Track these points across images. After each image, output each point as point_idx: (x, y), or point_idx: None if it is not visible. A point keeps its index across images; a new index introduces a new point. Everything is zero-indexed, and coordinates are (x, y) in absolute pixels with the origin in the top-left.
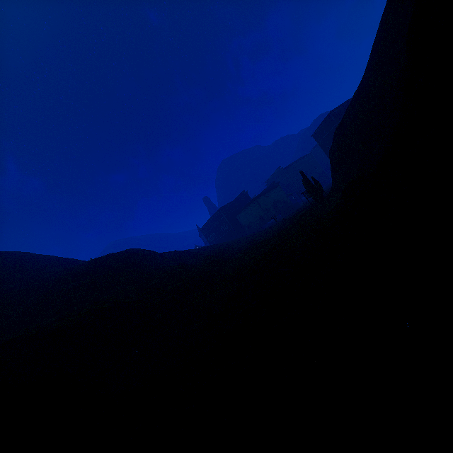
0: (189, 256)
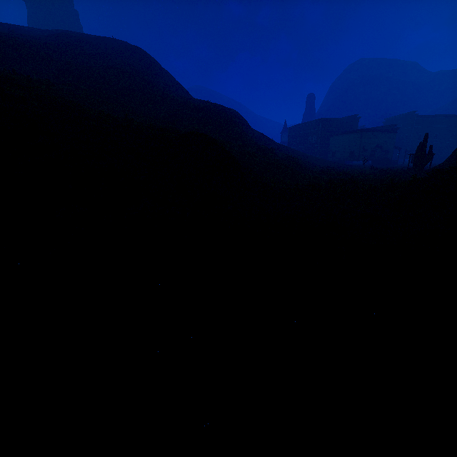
0: (272, 146)
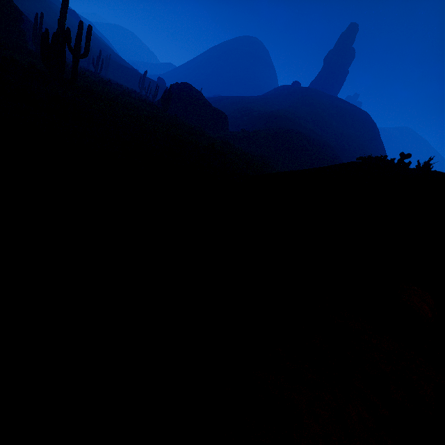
0: None
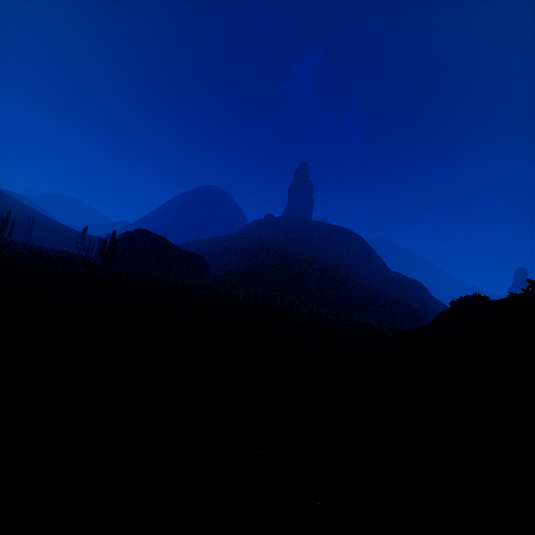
0: None
